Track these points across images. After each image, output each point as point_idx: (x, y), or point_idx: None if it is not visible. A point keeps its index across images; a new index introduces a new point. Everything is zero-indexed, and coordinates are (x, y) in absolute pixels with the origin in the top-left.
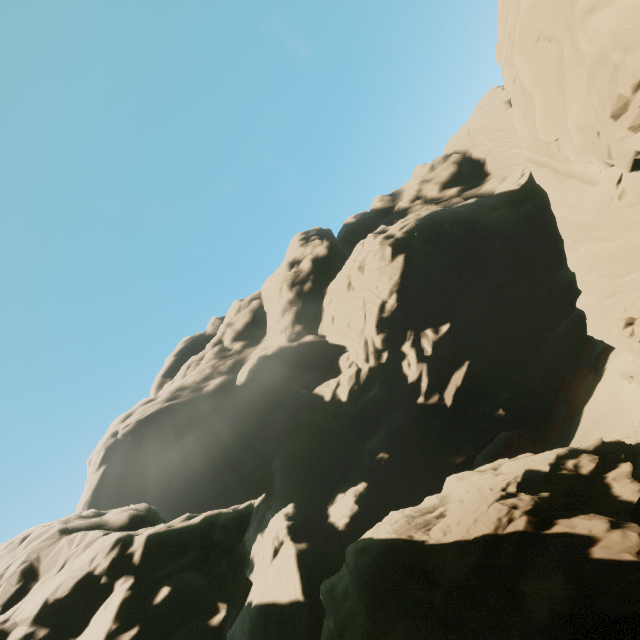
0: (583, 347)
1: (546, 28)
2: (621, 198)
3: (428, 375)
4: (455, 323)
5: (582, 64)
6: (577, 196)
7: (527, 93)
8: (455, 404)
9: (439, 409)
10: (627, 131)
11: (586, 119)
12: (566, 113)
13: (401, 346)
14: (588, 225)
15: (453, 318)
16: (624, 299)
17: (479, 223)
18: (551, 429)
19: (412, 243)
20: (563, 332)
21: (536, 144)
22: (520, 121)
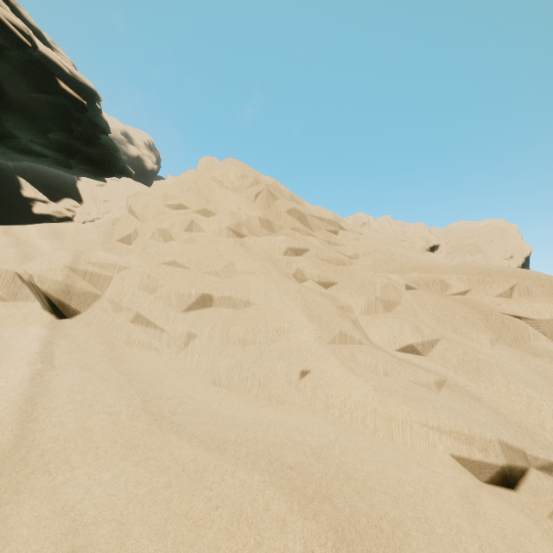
0: None
1: None
2: None
3: None
4: None
5: None
6: None
7: None
8: None
9: None
10: None
11: None
12: None
13: None
14: None
15: None
16: None
17: None
18: None
19: None
20: None
21: None
22: None
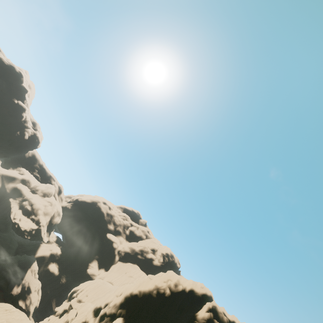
0: None
1: None
2: None
3: None
4: None
5: None
6: None
7: None
8: None
9: None
10: None
11: None
12: None
13: None
14: None
15: None
16: None
17: None
18: None
19: None
20: None
21: None
22: None
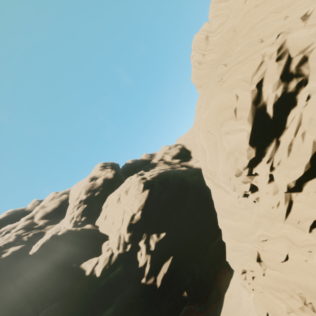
0: (225, 254)
1: (211, 130)
2: (239, 204)
3: (150, 263)
4: (168, 232)
5: (224, 150)
6: (222, 196)
7: (203, 148)
8: (162, 285)
9: (153, 288)
10: (241, 182)
11: (225, 171)
12: (218, 164)
13: (139, 242)
14: (227, 210)
15: (167, 229)
16: (241, 257)
17: (185, 181)
18: (209, 305)
19: (154, 184)
20: (217, 243)
21: (206, 168)
22: (201, 157)
